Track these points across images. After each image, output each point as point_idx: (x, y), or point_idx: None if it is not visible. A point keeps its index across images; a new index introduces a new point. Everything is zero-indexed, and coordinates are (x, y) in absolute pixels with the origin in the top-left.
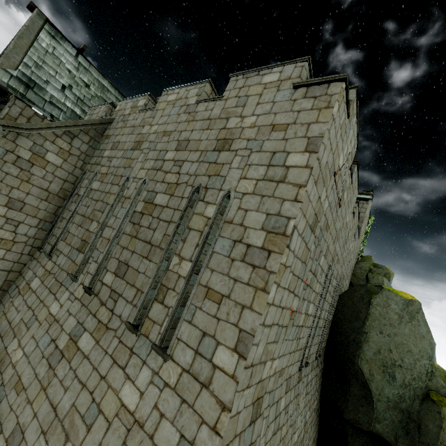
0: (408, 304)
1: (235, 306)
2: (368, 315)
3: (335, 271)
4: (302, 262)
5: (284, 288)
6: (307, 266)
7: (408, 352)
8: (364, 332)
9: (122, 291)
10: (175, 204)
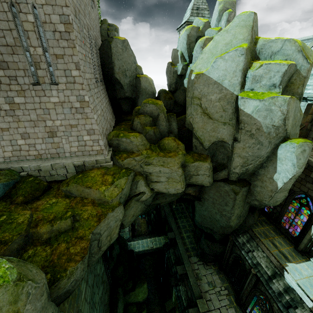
0: (123, 43)
1: (69, 57)
2: (112, 54)
3: (91, 35)
4: (79, 33)
5: (79, 45)
6: (81, 35)
7: (128, 64)
8: (113, 62)
9: (16, 74)
10: (4, 17)
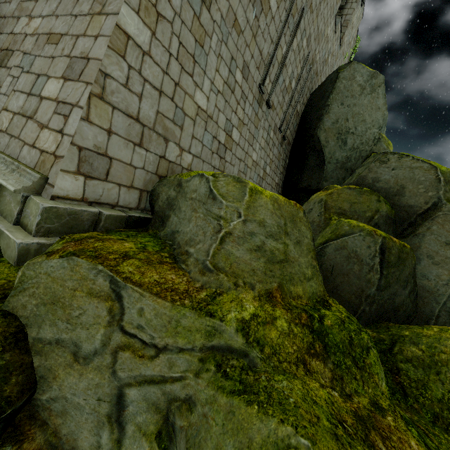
0: (372, 76)
1: None
2: (333, 89)
3: (307, 22)
4: None
5: None
6: None
7: (362, 122)
8: (326, 106)
9: None
10: None
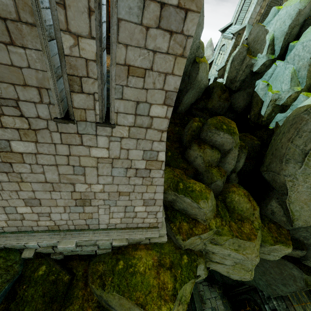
0: None
1: (159, 76)
2: None
3: None
4: None
5: None
6: None
7: None
8: None
9: (16, 95)
10: None
